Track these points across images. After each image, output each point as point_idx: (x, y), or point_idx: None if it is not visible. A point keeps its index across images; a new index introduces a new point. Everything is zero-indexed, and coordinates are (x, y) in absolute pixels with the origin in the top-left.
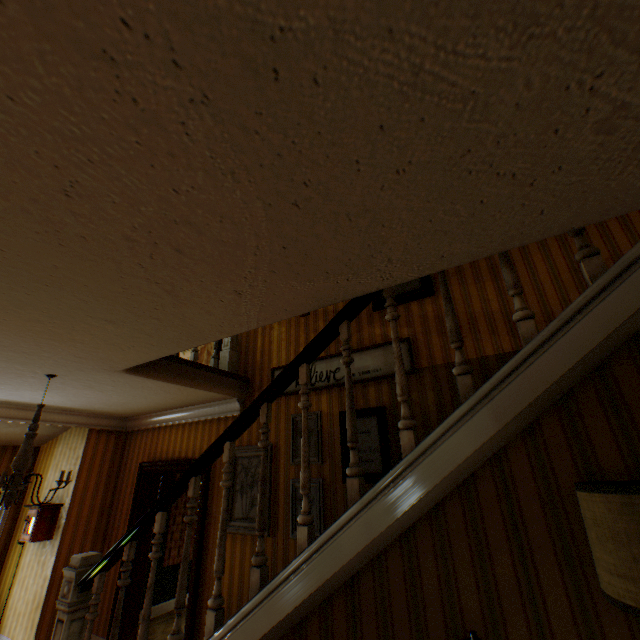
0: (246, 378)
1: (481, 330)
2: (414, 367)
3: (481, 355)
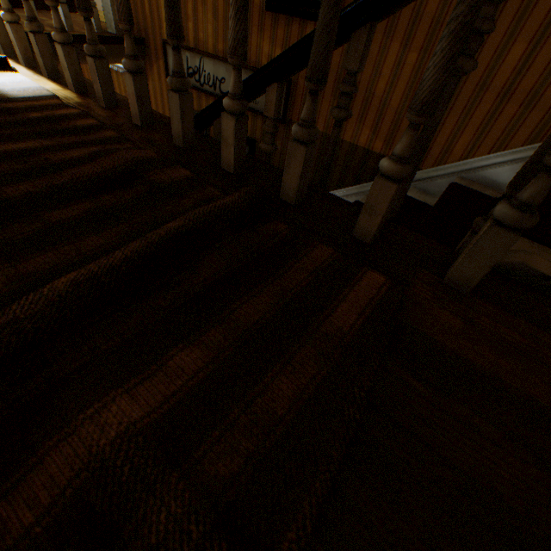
0: (140, 41)
1: (353, 111)
2: (286, 118)
3: (340, 138)
